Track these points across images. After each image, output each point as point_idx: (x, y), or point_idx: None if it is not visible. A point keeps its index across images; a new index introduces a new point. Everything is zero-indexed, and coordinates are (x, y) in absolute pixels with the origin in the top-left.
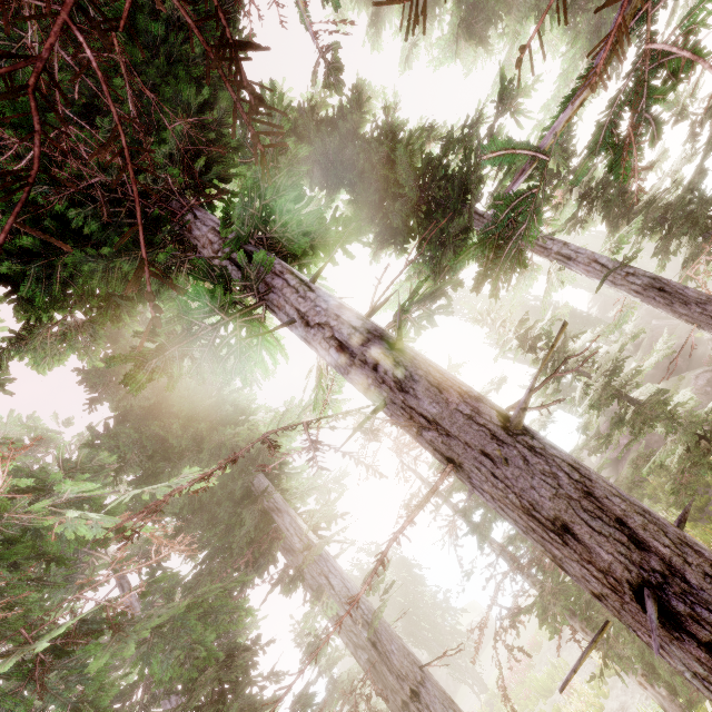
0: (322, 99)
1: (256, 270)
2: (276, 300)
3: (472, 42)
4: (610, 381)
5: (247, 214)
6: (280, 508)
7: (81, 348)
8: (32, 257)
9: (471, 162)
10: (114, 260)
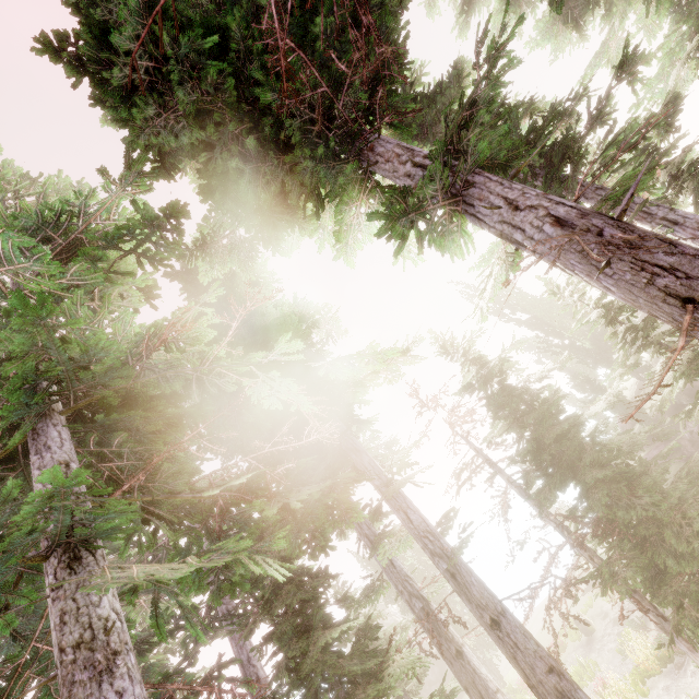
0: (417, 77)
1: (473, 161)
2: (478, 194)
3: (569, 26)
4: (697, 355)
5: (457, 118)
6: (359, 449)
7: (242, 261)
8: (245, 162)
9: (575, 132)
10: (317, 165)
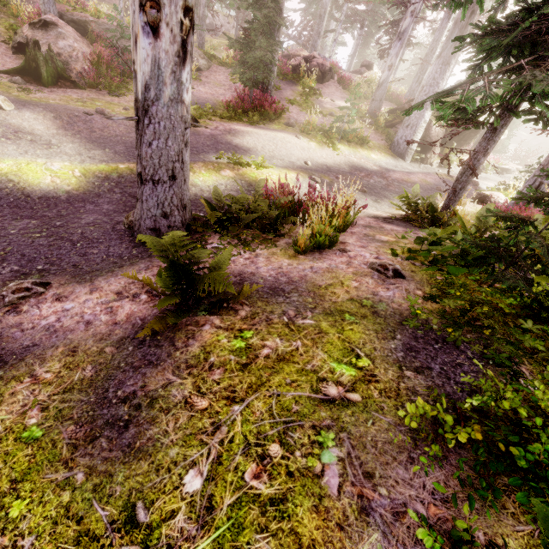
0: None
1: None
2: None
3: None
4: None
5: None
6: None
7: None
8: None
9: None
10: None
